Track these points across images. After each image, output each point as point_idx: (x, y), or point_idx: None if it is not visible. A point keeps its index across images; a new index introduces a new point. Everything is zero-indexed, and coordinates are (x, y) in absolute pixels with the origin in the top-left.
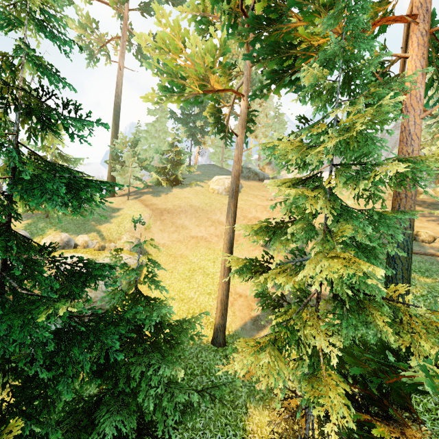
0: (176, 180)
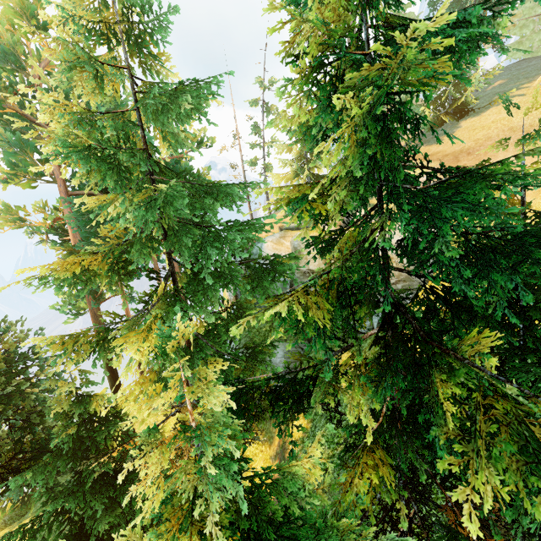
0: (460, 110)
